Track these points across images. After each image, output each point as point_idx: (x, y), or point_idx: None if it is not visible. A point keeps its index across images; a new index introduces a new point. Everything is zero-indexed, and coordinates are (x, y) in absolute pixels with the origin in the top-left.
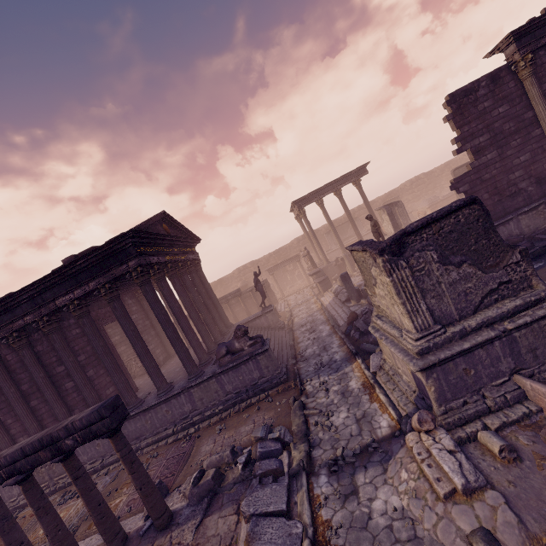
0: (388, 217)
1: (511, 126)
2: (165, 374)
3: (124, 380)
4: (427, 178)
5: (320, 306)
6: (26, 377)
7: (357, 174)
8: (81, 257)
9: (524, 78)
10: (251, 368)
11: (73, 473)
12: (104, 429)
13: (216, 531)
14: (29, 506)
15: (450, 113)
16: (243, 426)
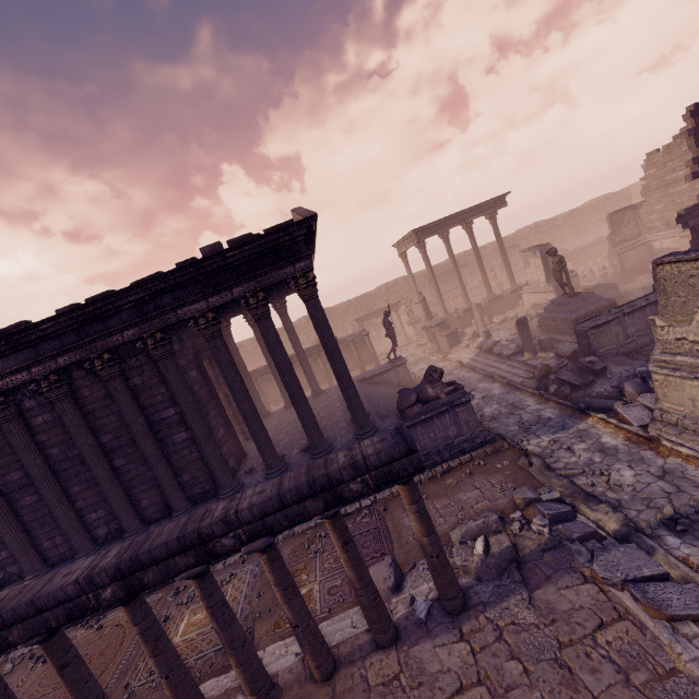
0: (541, 260)
1: None
2: (280, 435)
3: (265, 433)
4: (548, 227)
5: (457, 364)
6: (110, 423)
7: (494, 205)
8: (236, 245)
9: None
10: (446, 423)
11: (343, 534)
12: (410, 468)
13: (572, 604)
14: (273, 583)
15: (693, 128)
16: (461, 493)
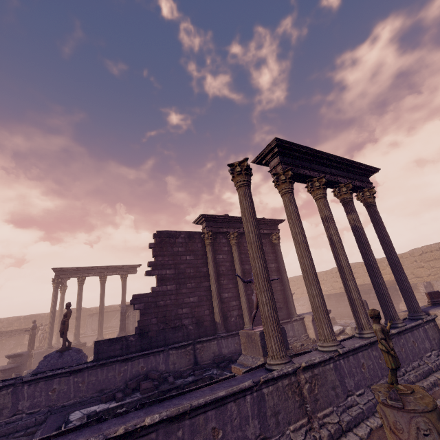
0: (120, 315)
1: (191, 272)
2: None
3: None
4: None
5: None
6: None
7: (128, 270)
8: None
9: (207, 244)
10: None
11: None
12: None
13: None
14: None
15: (154, 243)
16: None
